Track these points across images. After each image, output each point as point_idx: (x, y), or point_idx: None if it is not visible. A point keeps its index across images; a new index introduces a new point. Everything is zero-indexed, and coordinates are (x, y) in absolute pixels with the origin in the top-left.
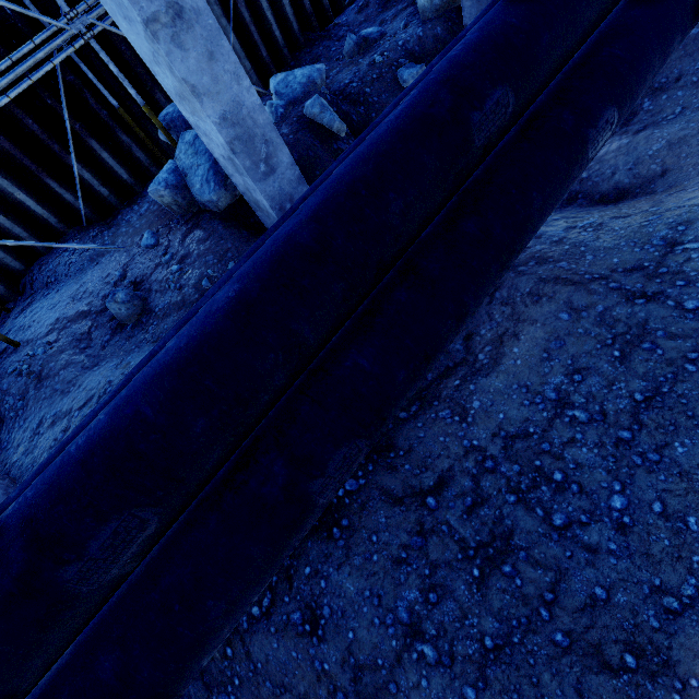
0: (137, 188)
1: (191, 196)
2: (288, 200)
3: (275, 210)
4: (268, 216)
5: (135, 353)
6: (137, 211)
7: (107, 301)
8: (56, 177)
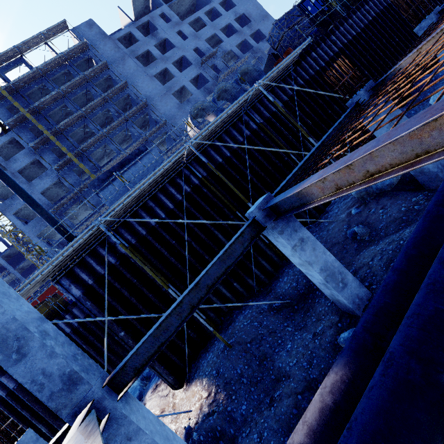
0: (324, 209)
1: (372, 190)
2: (439, 164)
3: (435, 168)
4: (427, 175)
5: (382, 240)
6: (332, 213)
7: (356, 228)
8: None
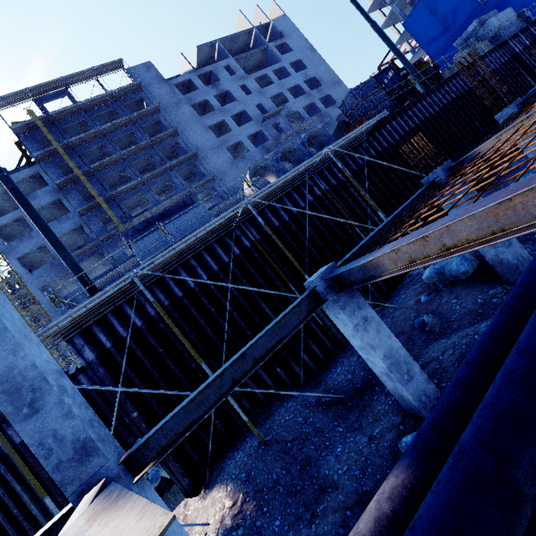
0: (389, 294)
1: (445, 276)
2: (519, 256)
3: (515, 259)
4: (507, 266)
5: (455, 333)
6: (399, 298)
7: (425, 317)
8: (361, 290)
